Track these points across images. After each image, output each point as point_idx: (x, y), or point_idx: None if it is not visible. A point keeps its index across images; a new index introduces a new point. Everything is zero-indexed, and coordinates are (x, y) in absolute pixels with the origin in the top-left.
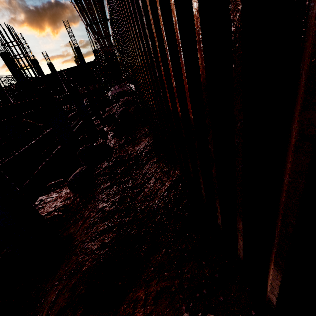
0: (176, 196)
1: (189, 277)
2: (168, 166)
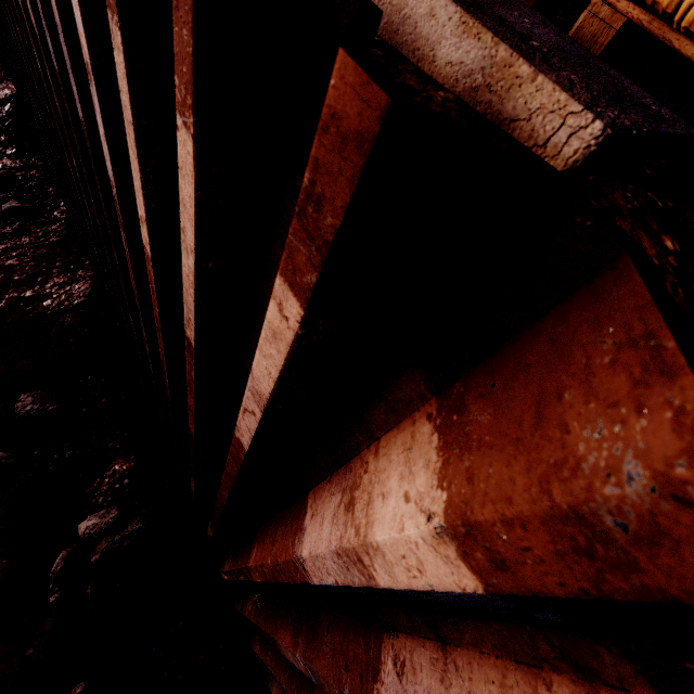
0: (3, 115)
1: (4, 165)
2: (2, 85)
